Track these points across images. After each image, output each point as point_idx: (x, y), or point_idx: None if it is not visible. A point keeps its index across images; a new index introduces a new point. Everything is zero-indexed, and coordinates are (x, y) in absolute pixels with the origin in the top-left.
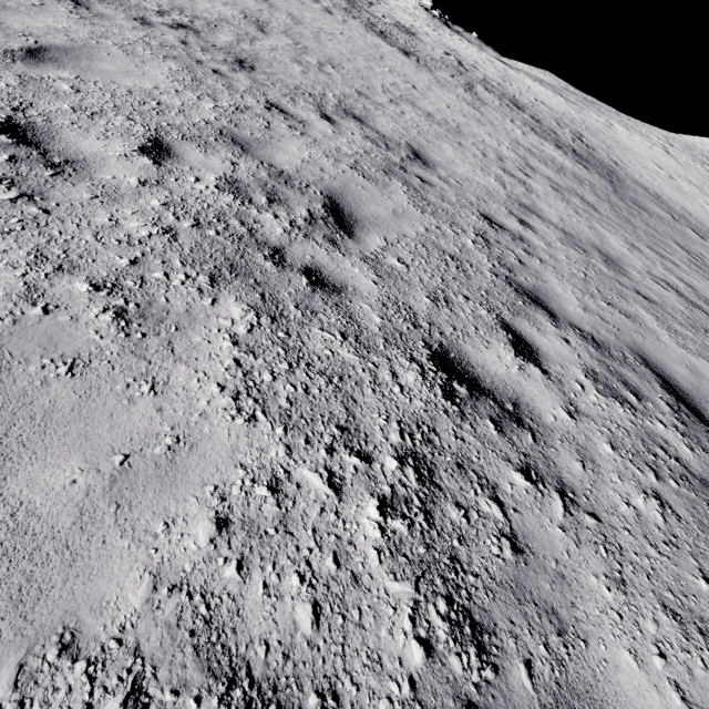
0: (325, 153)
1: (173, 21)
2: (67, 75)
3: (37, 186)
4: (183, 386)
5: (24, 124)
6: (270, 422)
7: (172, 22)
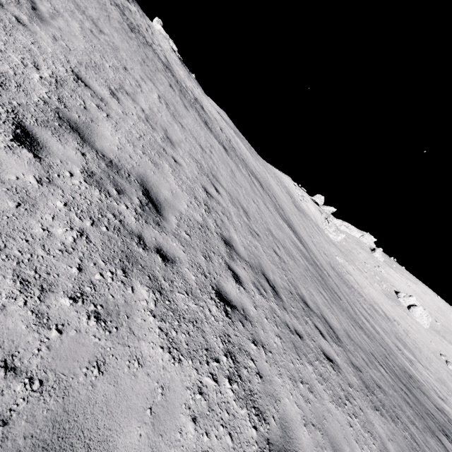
0: (369, 406)
1: (219, 238)
2: None
3: None
4: None
5: None
6: None
7: (222, 242)
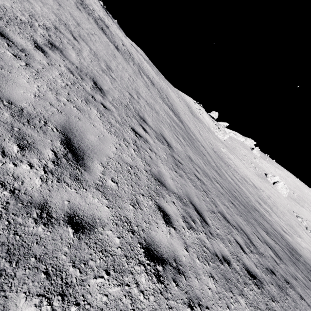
0: (167, 166)
1: (44, 38)
2: (100, 167)
3: (193, 294)
4: None
5: (146, 244)
6: None
7: (45, 40)
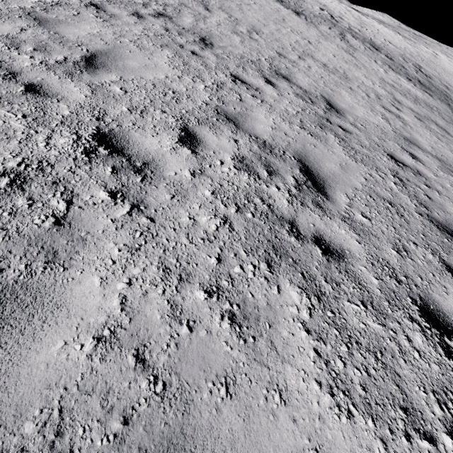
0: (281, 117)
1: (154, 11)
2: (114, 78)
3: (137, 195)
4: (297, 388)
5: (108, 132)
6: (361, 415)
7: (153, 12)
